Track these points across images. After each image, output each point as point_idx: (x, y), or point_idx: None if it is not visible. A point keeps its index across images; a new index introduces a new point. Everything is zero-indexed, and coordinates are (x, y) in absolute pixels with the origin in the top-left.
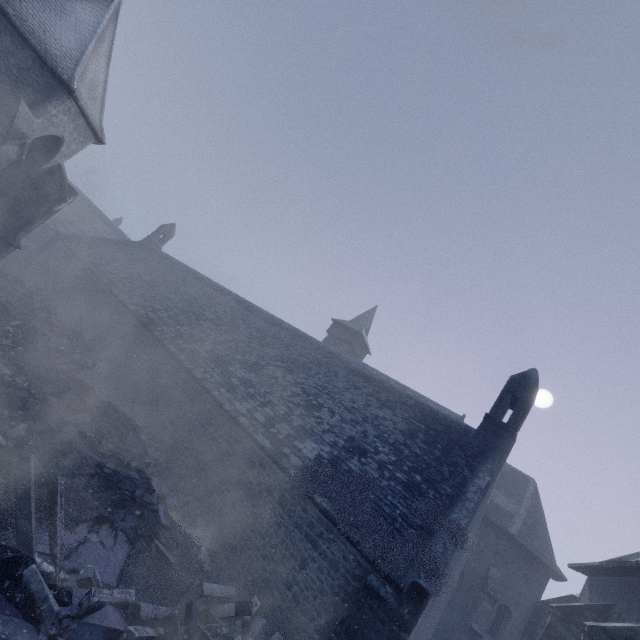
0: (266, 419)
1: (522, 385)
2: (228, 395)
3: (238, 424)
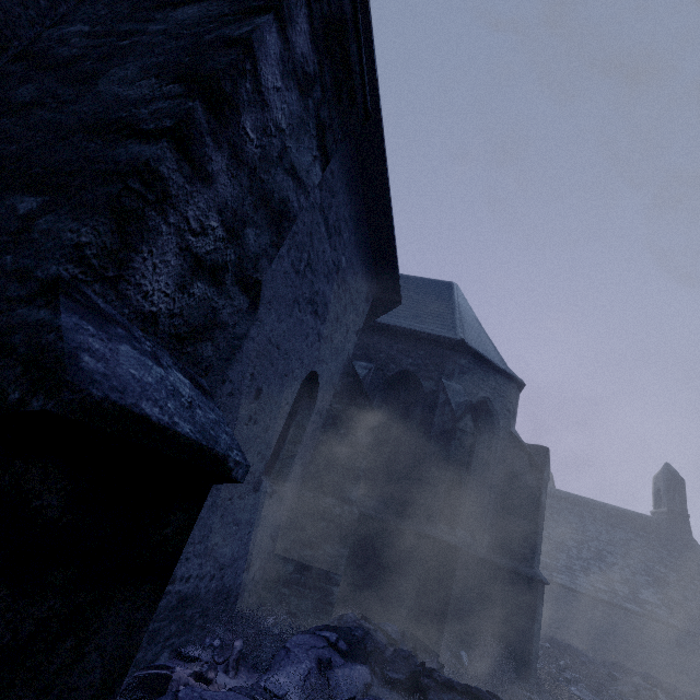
0: (605, 586)
1: (675, 481)
2: (564, 577)
3: (604, 601)
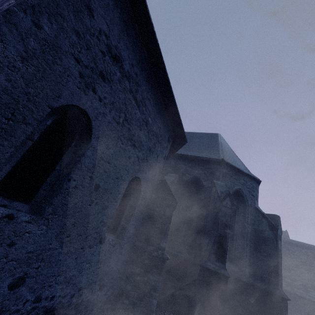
0: None
1: None
2: (301, 291)
3: None
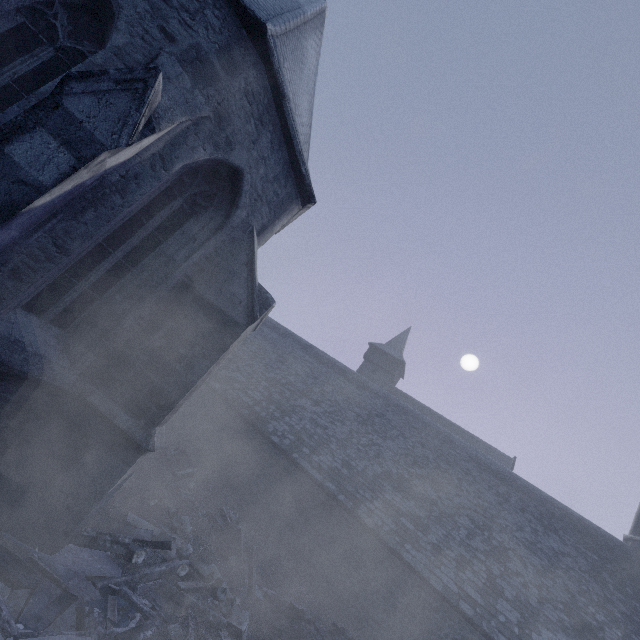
0: (481, 596)
1: None
2: (420, 556)
3: (464, 616)
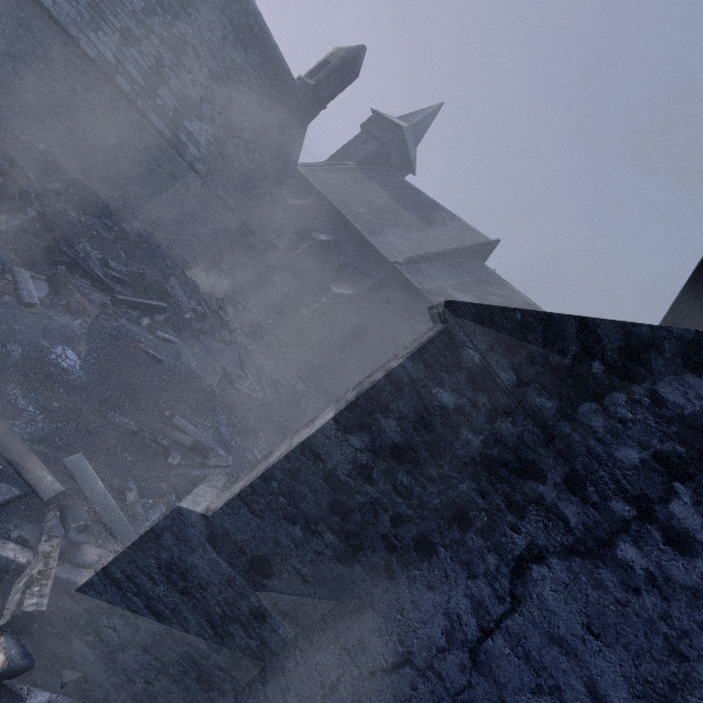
0: (144, 79)
1: (351, 69)
2: (68, 8)
3: (119, 90)
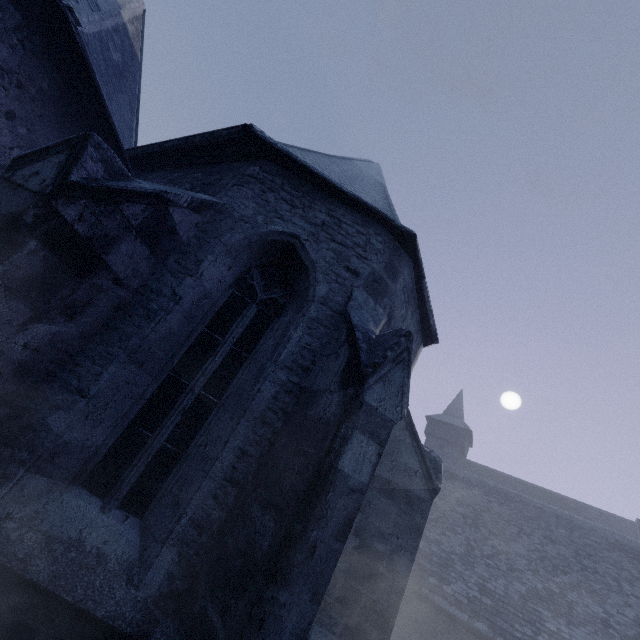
0: None
1: None
2: None
3: None
